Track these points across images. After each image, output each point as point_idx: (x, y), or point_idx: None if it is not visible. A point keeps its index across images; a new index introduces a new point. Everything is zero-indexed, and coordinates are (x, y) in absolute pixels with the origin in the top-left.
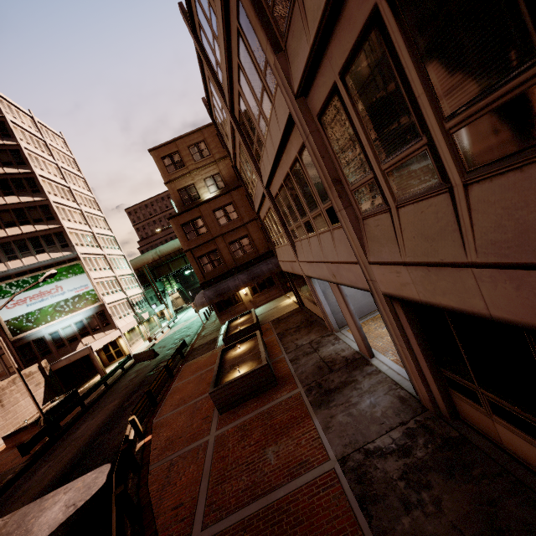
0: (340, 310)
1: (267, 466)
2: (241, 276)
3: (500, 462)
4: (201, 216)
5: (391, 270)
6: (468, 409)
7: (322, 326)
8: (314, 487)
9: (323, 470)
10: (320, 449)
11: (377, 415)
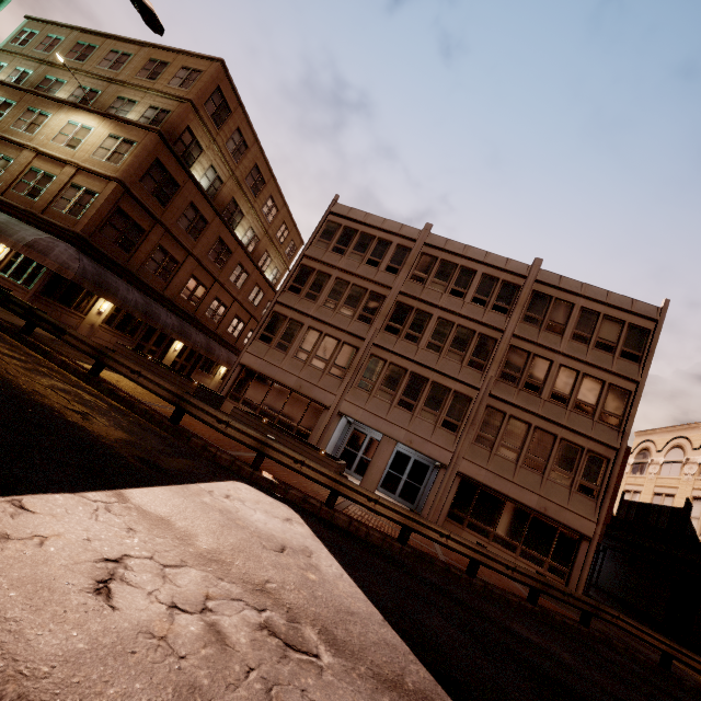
0: None
1: None
2: (138, 295)
3: None
4: (180, 187)
5: (477, 467)
6: (451, 527)
7: None
8: None
9: None
10: None
11: None
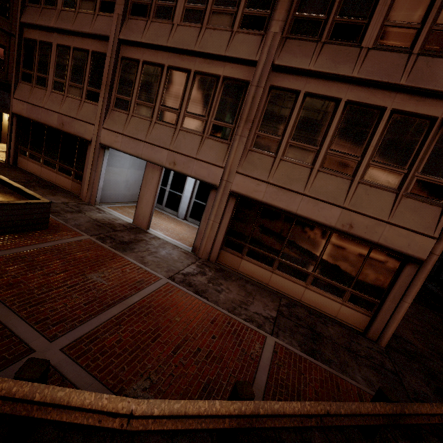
0: (106, 189)
1: (102, 285)
2: None
3: (238, 275)
4: None
5: (254, 182)
6: (229, 256)
7: (69, 194)
8: (163, 292)
9: (161, 283)
10: (149, 274)
11: (176, 259)
